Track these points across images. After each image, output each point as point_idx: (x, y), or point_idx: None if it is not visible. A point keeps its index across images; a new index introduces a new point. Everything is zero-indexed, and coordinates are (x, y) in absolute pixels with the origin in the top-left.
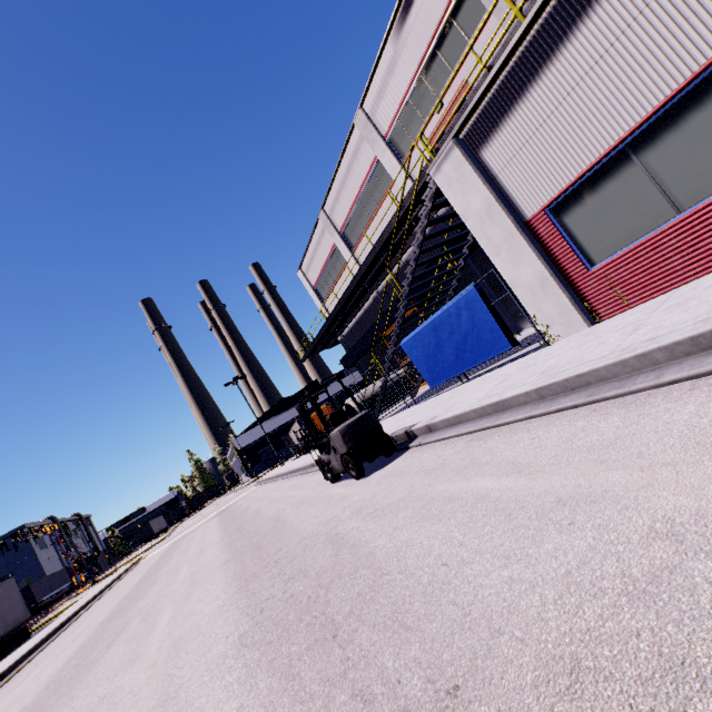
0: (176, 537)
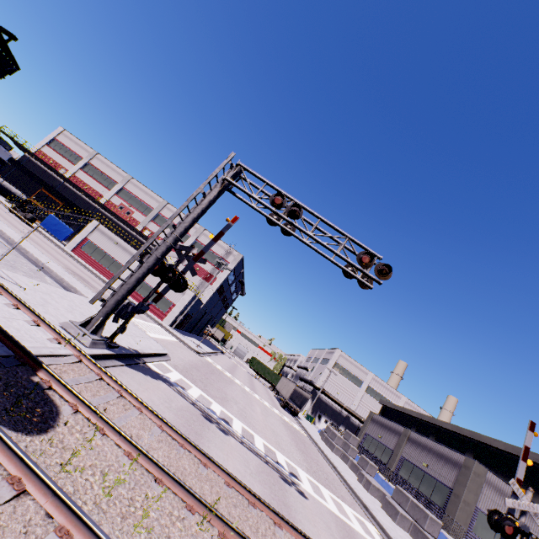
0: None
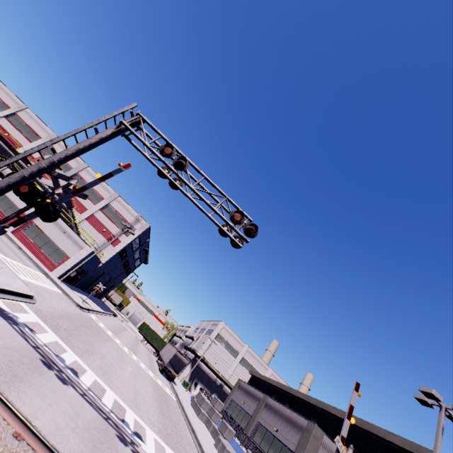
0: None
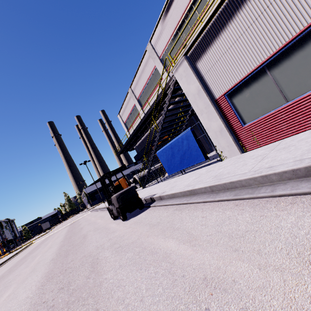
0: (50, 234)
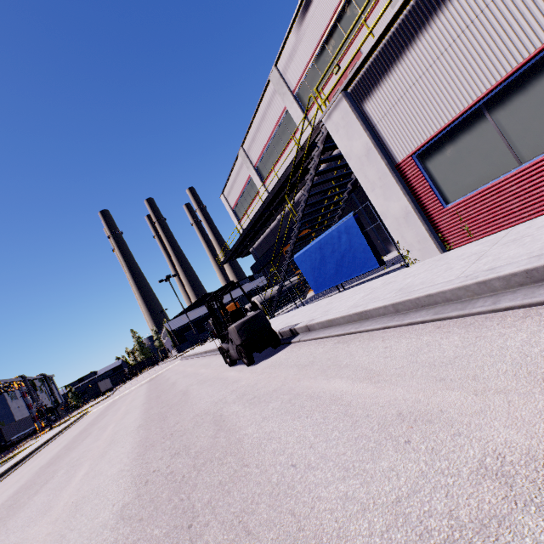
0: (115, 397)
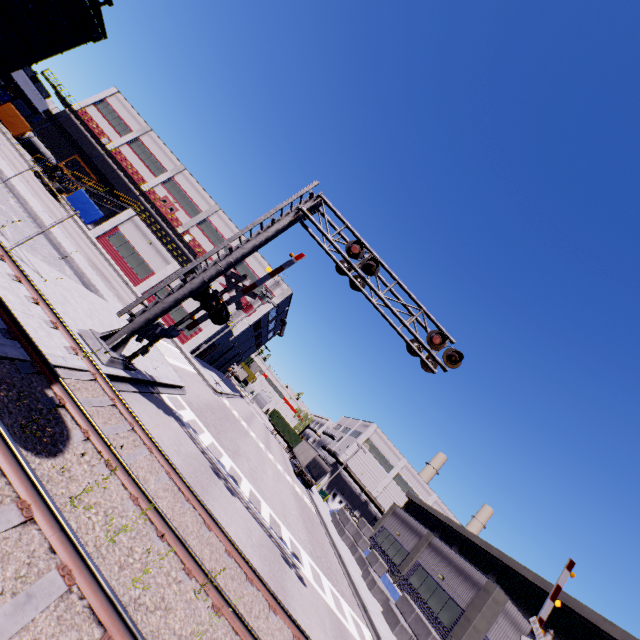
0: None
